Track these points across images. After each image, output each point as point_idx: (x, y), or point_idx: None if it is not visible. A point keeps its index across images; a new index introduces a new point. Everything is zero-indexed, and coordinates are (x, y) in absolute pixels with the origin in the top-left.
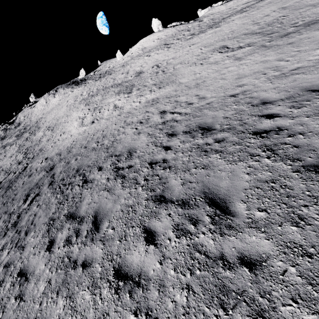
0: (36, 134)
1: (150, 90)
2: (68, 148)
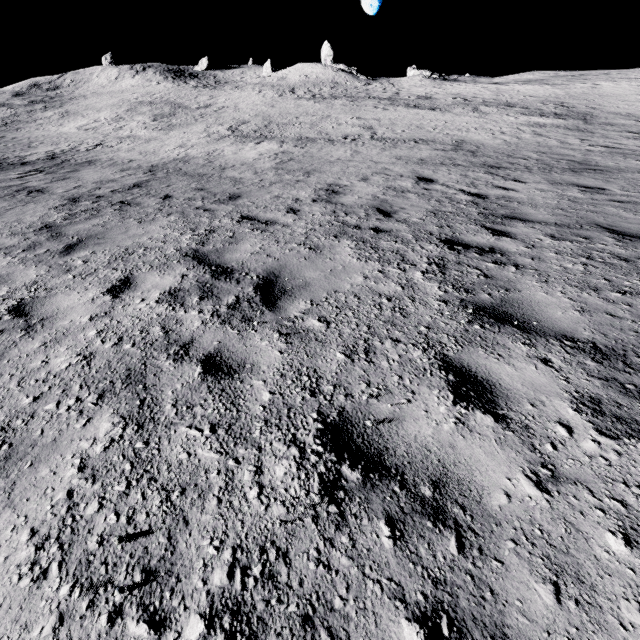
0: (46, 111)
1: (156, 127)
2: (27, 138)
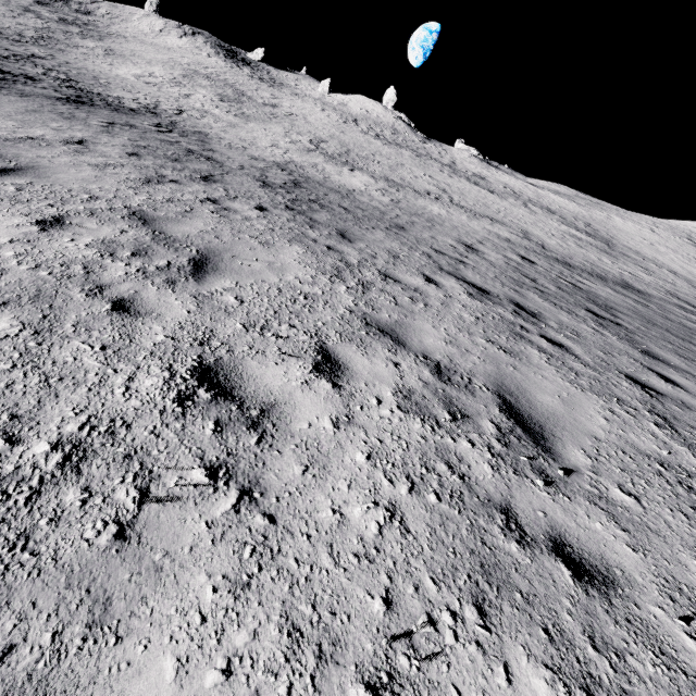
0: (86, 39)
1: (230, 111)
2: (84, 68)
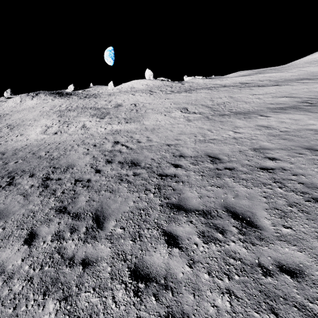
0: None
1: (119, 122)
2: (16, 150)
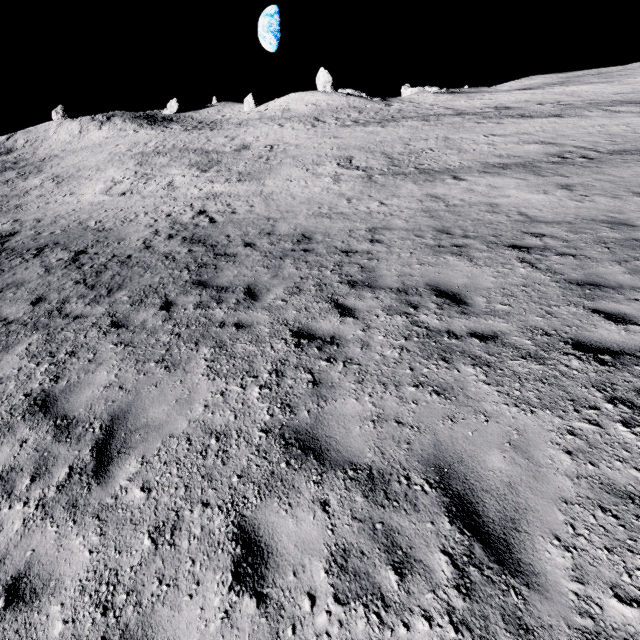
0: (28, 179)
1: (228, 179)
2: (57, 217)
